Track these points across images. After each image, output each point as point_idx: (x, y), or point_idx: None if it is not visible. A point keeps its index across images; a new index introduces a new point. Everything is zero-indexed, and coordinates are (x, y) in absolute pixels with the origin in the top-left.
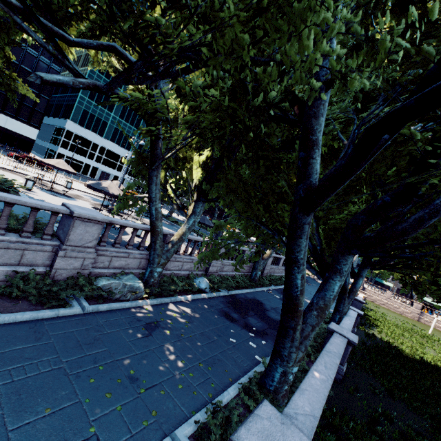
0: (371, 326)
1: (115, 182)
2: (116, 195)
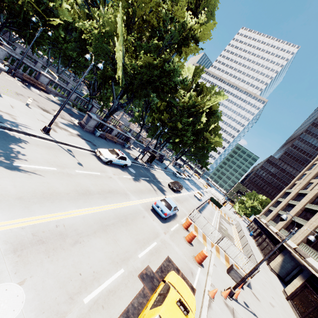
0: None
1: None
2: None
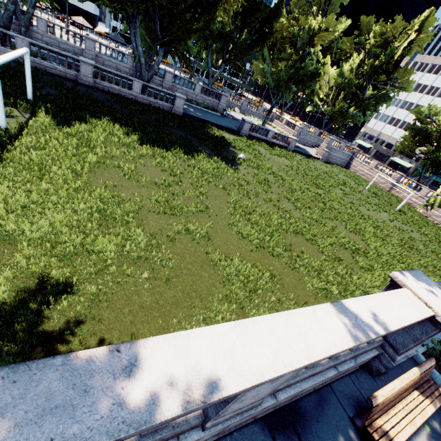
0: (238, 136)
1: (77, 17)
2: None
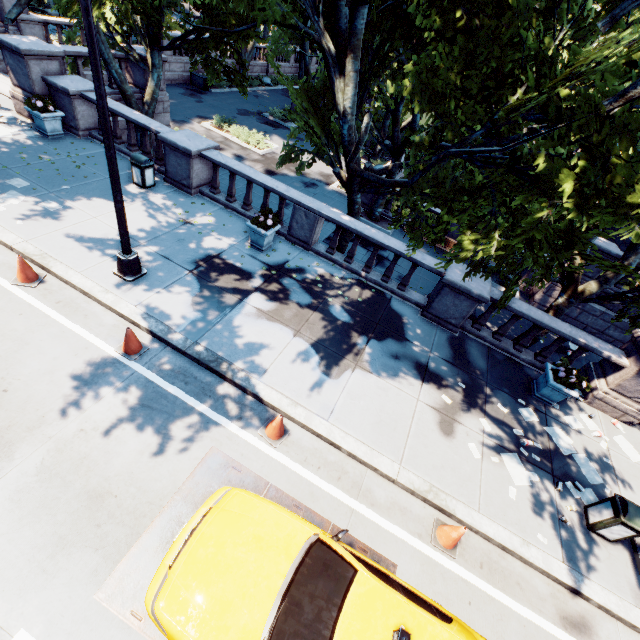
0: None
1: None
2: (196, 16)
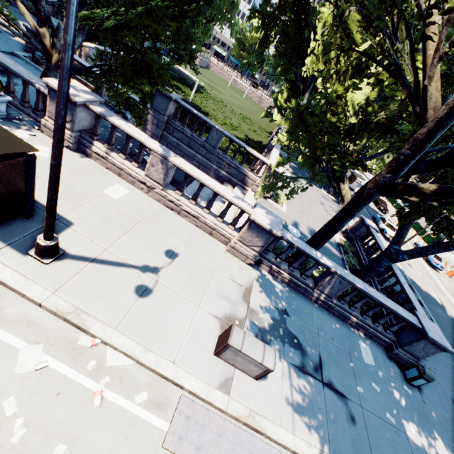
0: None
1: None
2: None
